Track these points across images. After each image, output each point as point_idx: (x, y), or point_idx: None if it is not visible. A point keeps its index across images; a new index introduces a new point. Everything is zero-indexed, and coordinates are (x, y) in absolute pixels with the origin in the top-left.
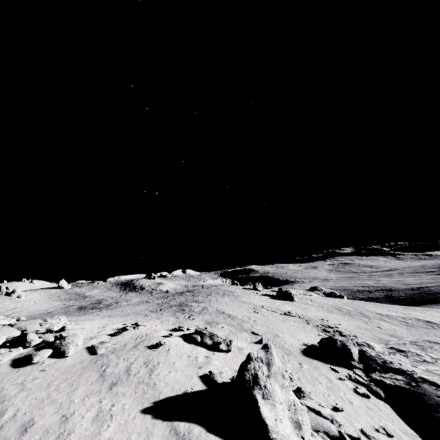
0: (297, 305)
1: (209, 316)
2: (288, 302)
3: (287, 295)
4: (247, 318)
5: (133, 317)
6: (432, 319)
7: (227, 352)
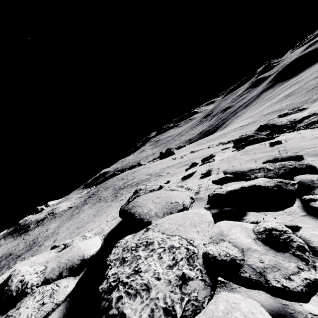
0: (182, 152)
1: (170, 169)
2: (174, 155)
3: (169, 152)
4: (190, 158)
5: (112, 207)
6: (240, 125)
7: (275, 138)
